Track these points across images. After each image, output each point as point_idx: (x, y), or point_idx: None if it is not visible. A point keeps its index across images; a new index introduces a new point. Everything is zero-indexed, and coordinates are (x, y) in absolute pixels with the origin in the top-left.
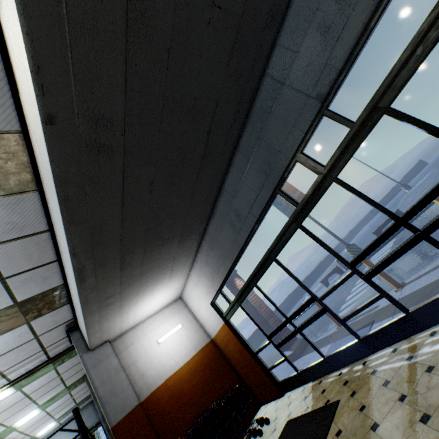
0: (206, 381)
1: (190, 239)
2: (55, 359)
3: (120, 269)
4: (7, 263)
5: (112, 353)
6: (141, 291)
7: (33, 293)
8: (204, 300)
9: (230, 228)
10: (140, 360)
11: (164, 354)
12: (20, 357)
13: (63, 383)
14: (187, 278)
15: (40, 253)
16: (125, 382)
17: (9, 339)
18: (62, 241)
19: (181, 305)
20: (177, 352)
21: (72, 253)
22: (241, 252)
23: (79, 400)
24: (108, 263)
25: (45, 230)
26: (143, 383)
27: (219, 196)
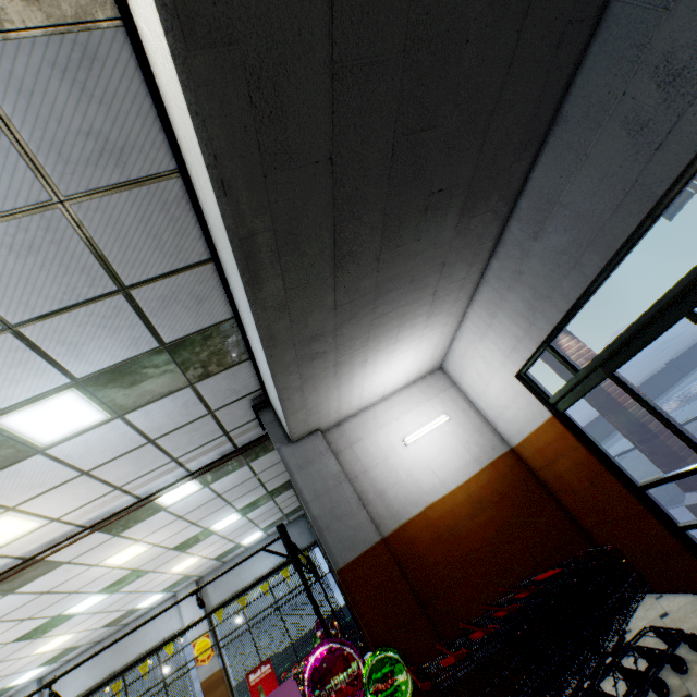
0: (506, 523)
1: (484, 210)
2: (244, 451)
3: (332, 265)
4: (121, 251)
5: (327, 451)
6: (373, 337)
7: (185, 330)
8: (500, 368)
9: (620, 143)
10: (376, 468)
11: (418, 465)
12: (196, 440)
13: (263, 487)
14: (458, 326)
15: (176, 236)
16: (354, 501)
17: (171, 410)
18: (193, 161)
19: (442, 382)
20: (442, 464)
21: (215, 178)
22: (649, 217)
23: (286, 510)
24: (306, 241)
25: (171, 172)
26: (383, 508)
27: (591, 42)
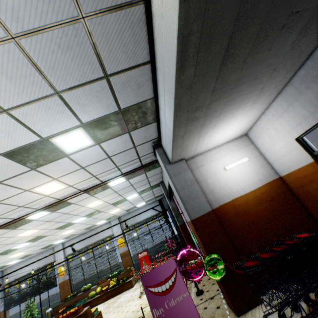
0: (273, 210)
1: (313, 32)
2: (146, 166)
3: (221, 62)
4: (107, 53)
5: (187, 169)
6: (223, 112)
7: (130, 103)
8: (285, 135)
9: None
10: (209, 179)
11: (231, 180)
12: (126, 159)
13: (149, 184)
14: (264, 111)
15: (134, 45)
16: (199, 192)
17: (118, 143)
18: None
19: (246, 141)
20: (242, 181)
21: None
22: None
23: (156, 195)
24: (214, 43)
25: (137, 0)
26: (212, 197)
27: None
